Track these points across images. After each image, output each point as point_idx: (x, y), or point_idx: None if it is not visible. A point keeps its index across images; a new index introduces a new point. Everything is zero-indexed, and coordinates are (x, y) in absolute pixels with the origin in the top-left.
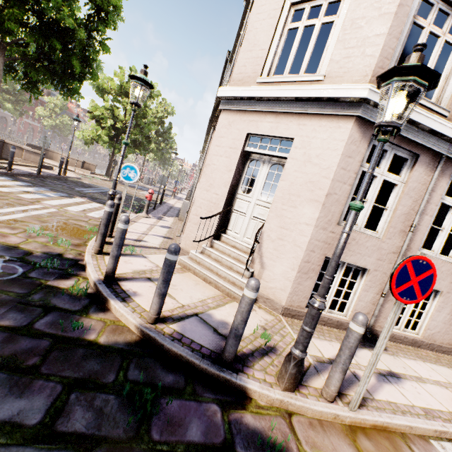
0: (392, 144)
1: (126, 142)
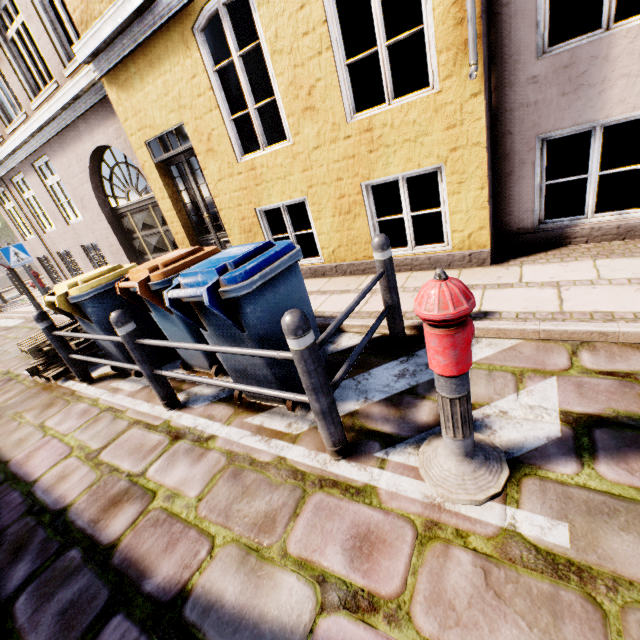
0: None
1: None
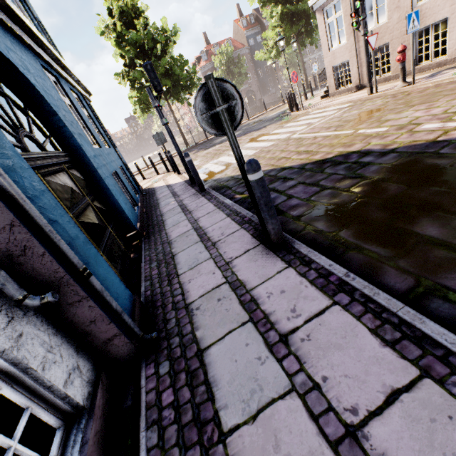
0: (331, 3)
1: (297, 64)
